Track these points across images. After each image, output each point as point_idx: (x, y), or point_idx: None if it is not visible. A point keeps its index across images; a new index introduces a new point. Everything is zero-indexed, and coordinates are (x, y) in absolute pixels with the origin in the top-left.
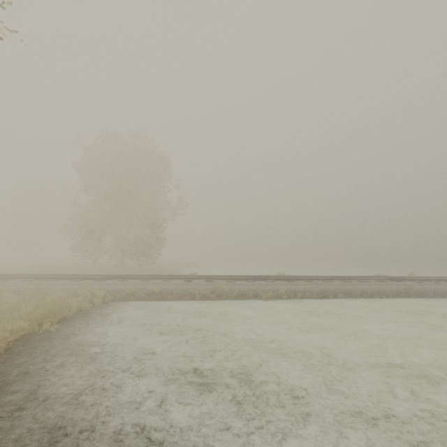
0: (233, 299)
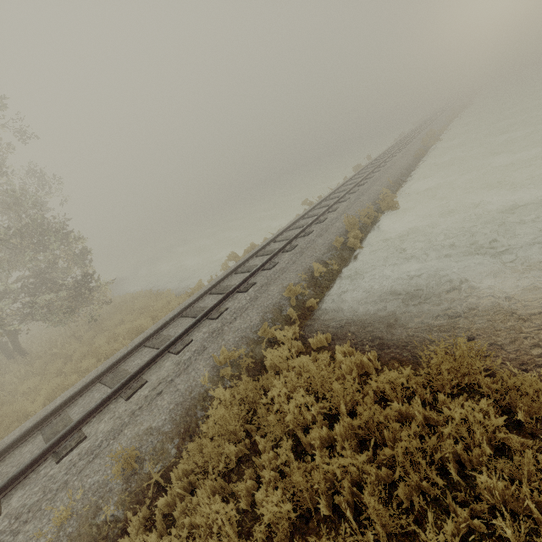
0: (373, 227)
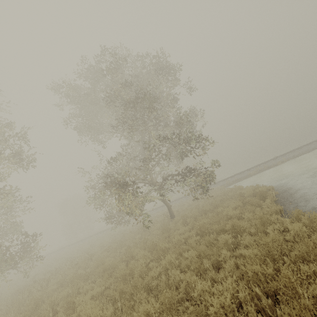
0: (266, 170)
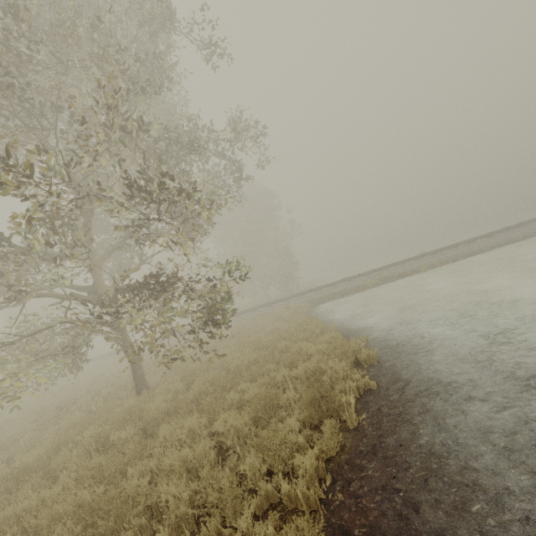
0: (397, 279)
